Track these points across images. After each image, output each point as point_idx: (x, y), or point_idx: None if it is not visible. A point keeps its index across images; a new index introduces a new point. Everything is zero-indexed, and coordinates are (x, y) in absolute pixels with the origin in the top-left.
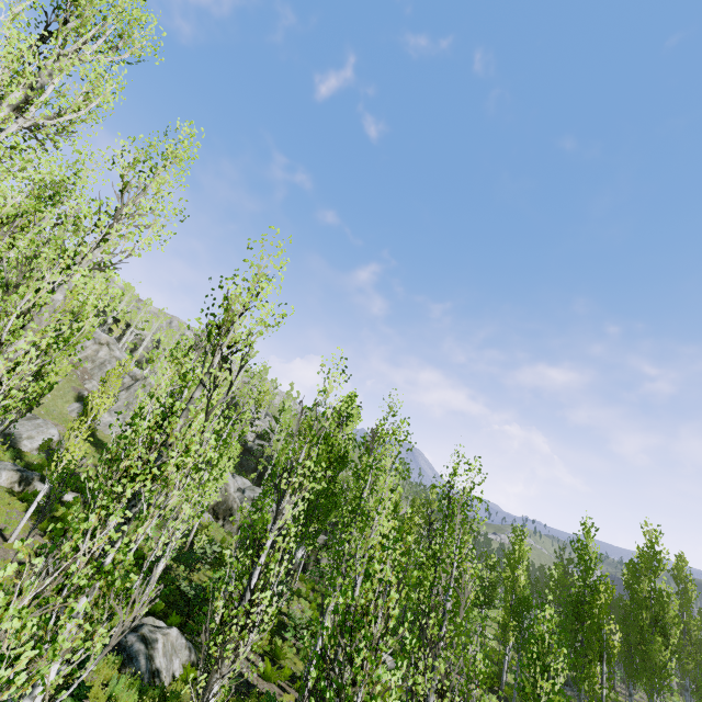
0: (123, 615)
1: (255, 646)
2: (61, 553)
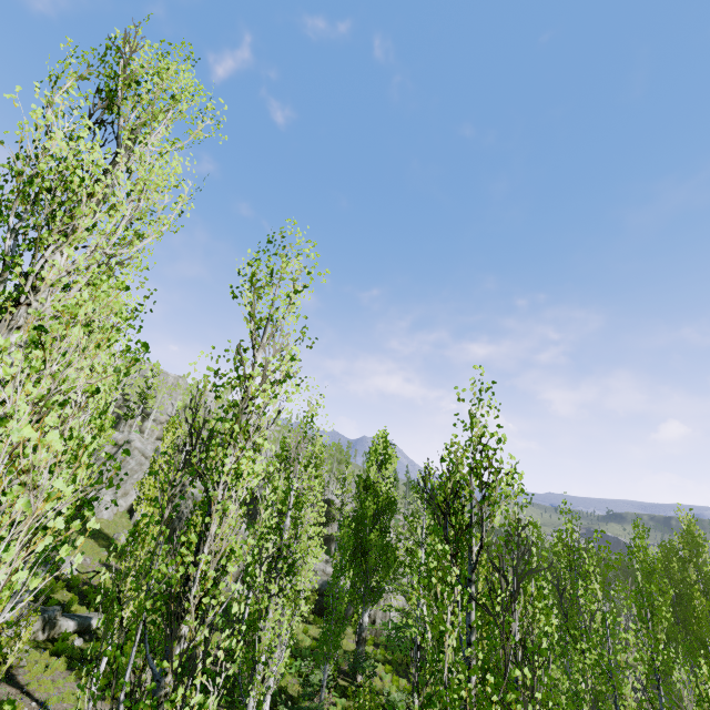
0: None
1: None
2: None
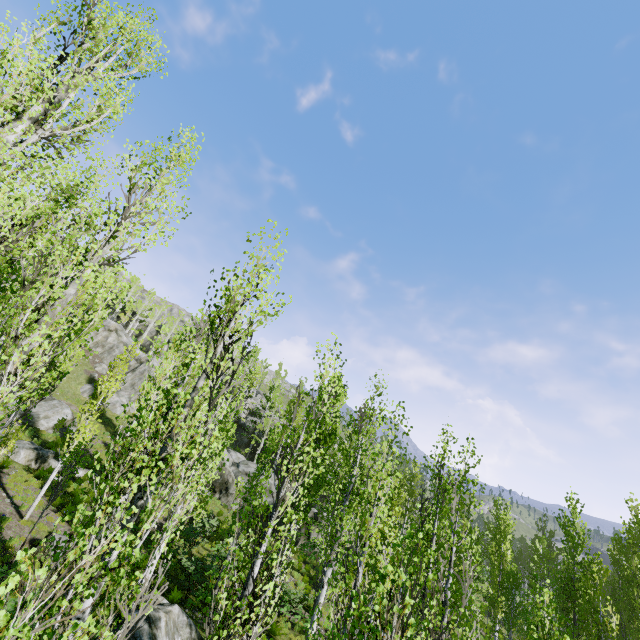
0: (128, 616)
1: (258, 639)
2: (66, 562)
